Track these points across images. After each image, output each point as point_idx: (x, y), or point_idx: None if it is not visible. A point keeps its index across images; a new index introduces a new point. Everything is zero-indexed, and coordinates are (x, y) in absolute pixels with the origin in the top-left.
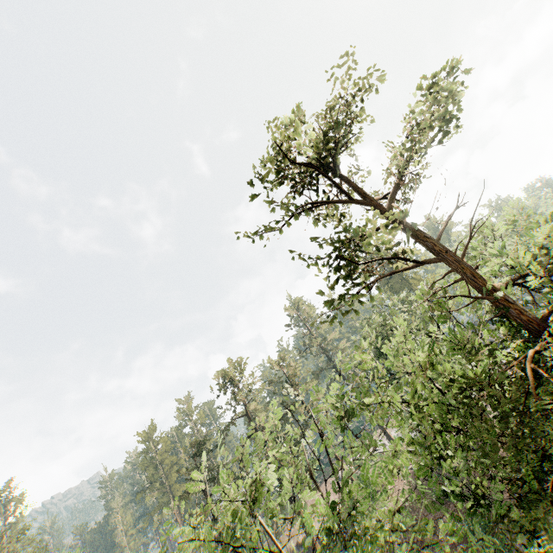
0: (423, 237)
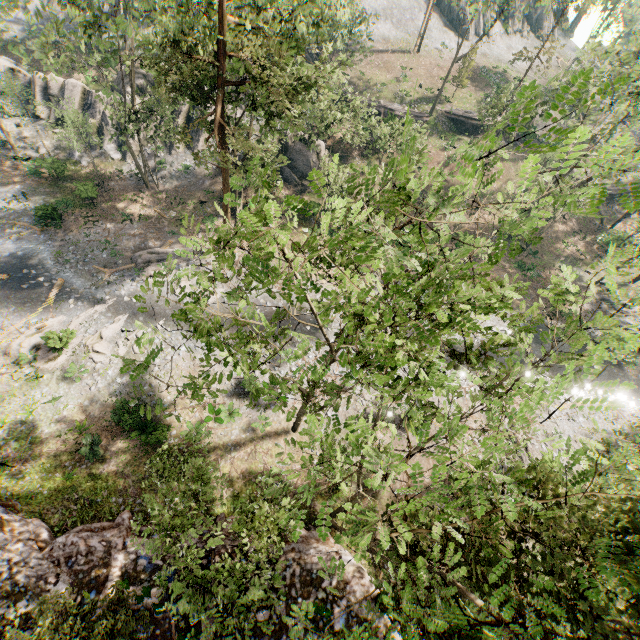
0: None
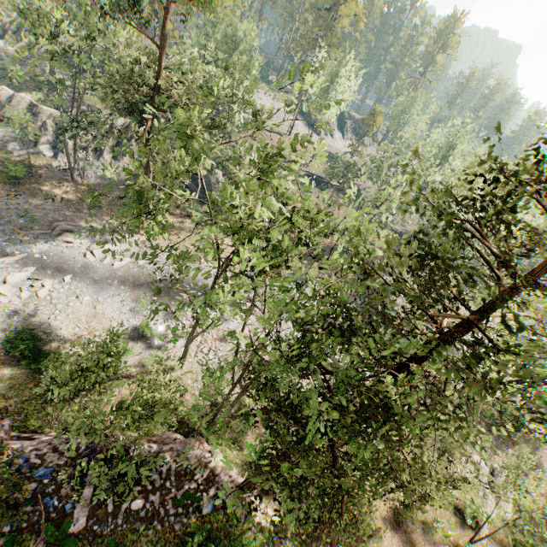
0: (164, 34)
